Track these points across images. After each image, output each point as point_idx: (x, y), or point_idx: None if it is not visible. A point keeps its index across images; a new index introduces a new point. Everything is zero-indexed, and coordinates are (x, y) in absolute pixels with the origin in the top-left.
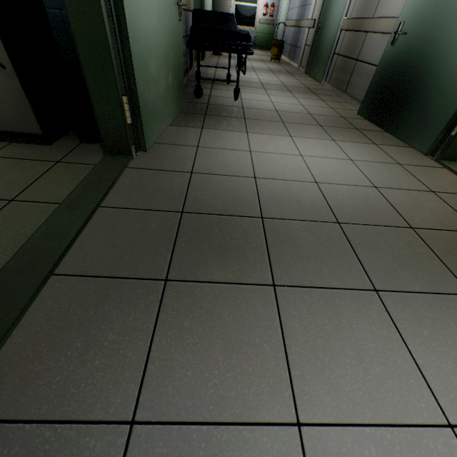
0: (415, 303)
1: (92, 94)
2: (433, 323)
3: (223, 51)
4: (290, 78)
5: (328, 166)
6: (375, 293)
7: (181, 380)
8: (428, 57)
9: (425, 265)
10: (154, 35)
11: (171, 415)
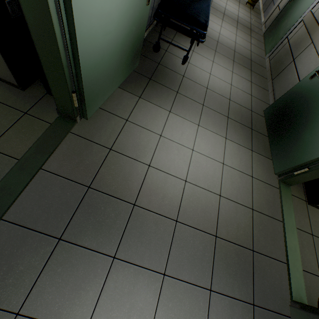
0: (178, 287)
1: (51, 85)
2: (178, 301)
3: (181, 32)
4: (246, 40)
5: (204, 166)
6: (163, 276)
7: (45, 300)
8: (318, 110)
9: (202, 265)
10: (111, 39)
11: (35, 314)
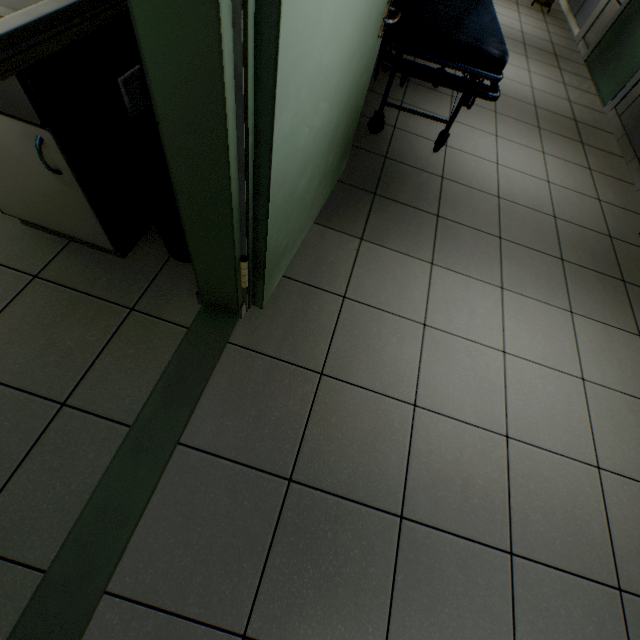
0: None
1: (193, 249)
2: None
3: (444, 84)
4: (553, 79)
5: (539, 390)
6: None
7: None
8: None
9: None
10: (320, 127)
11: None
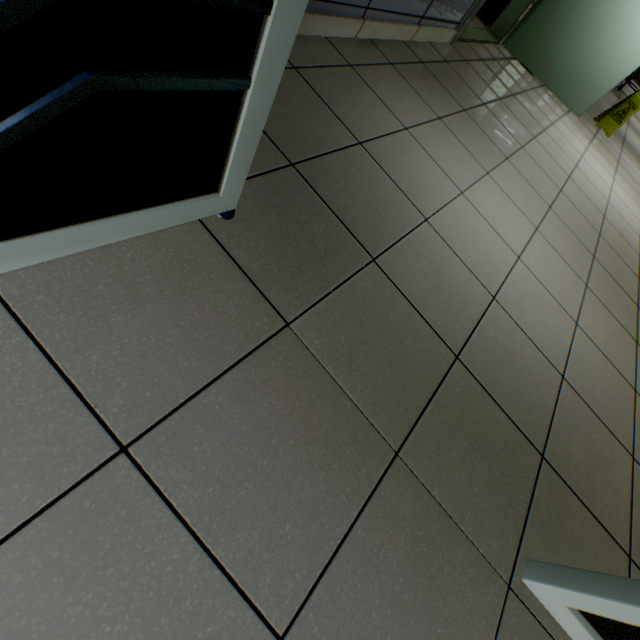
0: None
1: None
2: None
3: None
4: None
5: None
6: None
7: None
8: None
9: None
10: None
11: None
